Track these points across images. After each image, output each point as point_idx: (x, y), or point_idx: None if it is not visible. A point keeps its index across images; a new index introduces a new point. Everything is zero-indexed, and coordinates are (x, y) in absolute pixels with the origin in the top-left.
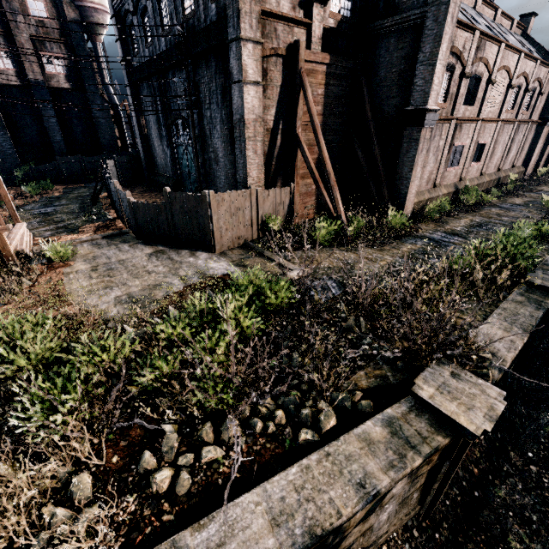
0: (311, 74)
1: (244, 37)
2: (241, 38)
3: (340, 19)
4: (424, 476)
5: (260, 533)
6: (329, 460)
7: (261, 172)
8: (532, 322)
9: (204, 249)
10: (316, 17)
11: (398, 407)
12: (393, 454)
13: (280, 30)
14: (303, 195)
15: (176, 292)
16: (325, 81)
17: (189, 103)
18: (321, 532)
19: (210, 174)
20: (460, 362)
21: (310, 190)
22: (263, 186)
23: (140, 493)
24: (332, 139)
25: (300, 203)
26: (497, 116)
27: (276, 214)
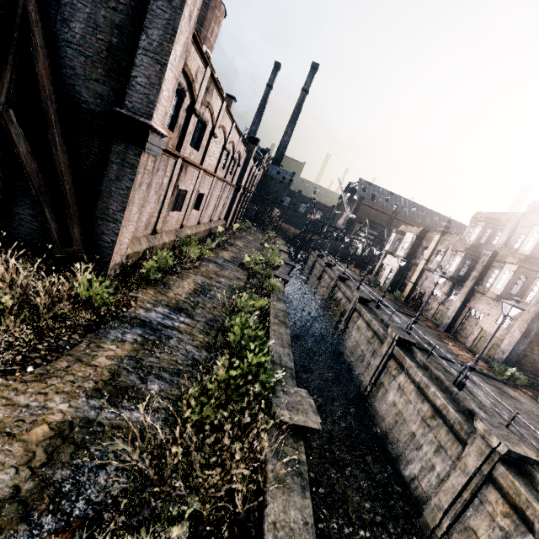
0: None
1: None
2: None
3: None
4: None
5: None
6: None
7: None
8: None
9: None
10: None
11: None
12: None
13: None
14: None
15: None
16: None
17: None
18: None
19: None
20: None
21: None
22: None
23: None
24: None
25: None
26: (214, 171)
27: None
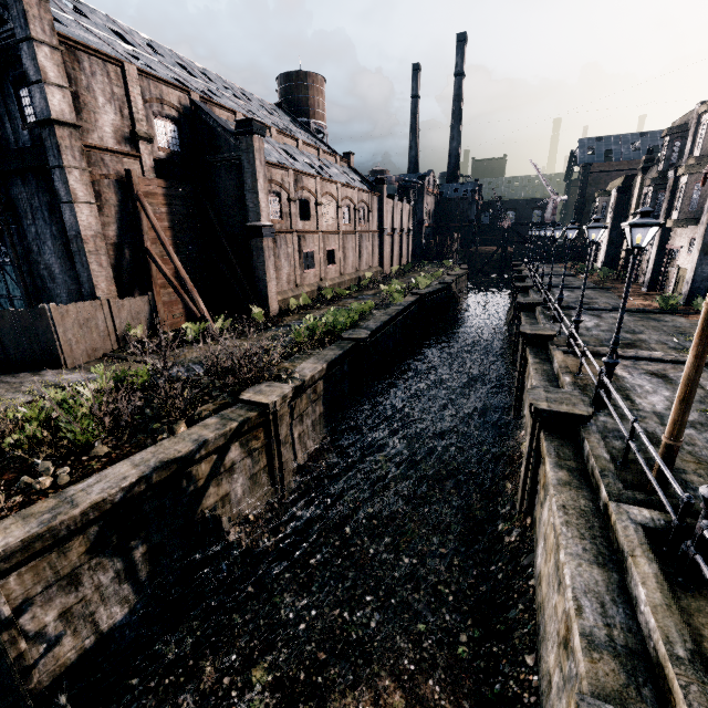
0: (150, 196)
1: (69, 166)
2: (65, 167)
3: (170, 152)
4: (264, 457)
5: (126, 471)
6: (177, 438)
7: (111, 284)
8: (333, 357)
9: (51, 367)
10: (145, 151)
11: (230, 409)
12: (220, 425)
13: (108, 160)
14: (167, 304)
15: (22, 402)
16: (167, 201)
17: (2, 218)
18: (167, 460)
19: (45, 294)
20: (269, 377)
21: (175, 299)
22: (117, 297)
23: (25, 494)
24: (188, 250)
25: (166, 312)
26: (337, 228)
27: (137, 322)
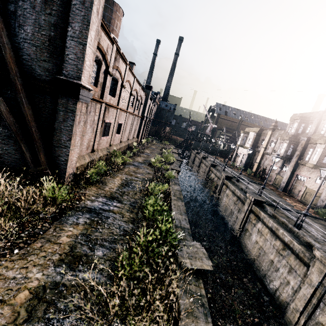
0: None
1: None
2: None
3: None
4: None
5: None
6: None
7: None
8: None
9: None
10: None
11: None
12: None
13: None
14: None
15: None
16: None
17: None
18: None
19: None
20: None
21: None
22: None
23: None
24: None
25: None
26: (126, 108)
27: None
